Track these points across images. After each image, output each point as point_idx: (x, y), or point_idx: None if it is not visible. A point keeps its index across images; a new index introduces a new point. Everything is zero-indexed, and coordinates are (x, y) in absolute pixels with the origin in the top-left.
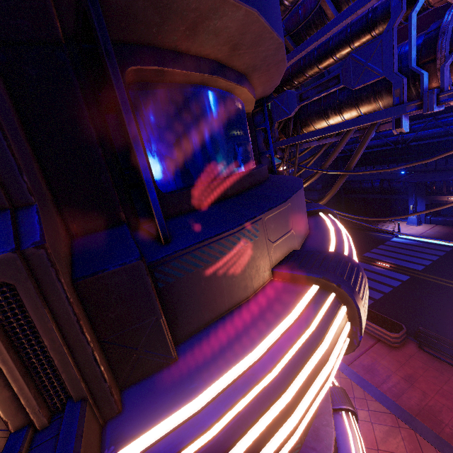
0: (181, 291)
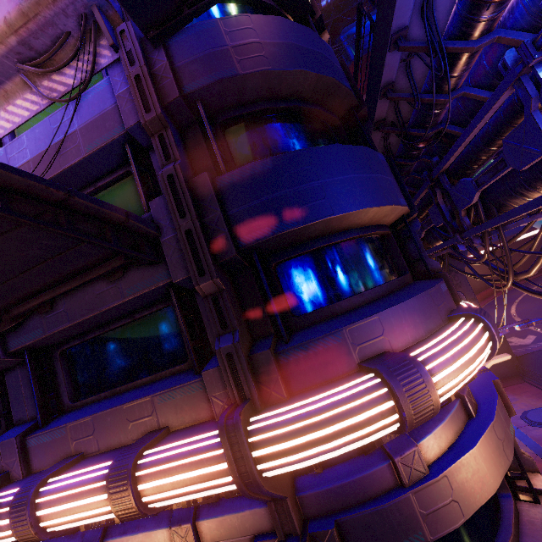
0: (292, 367)
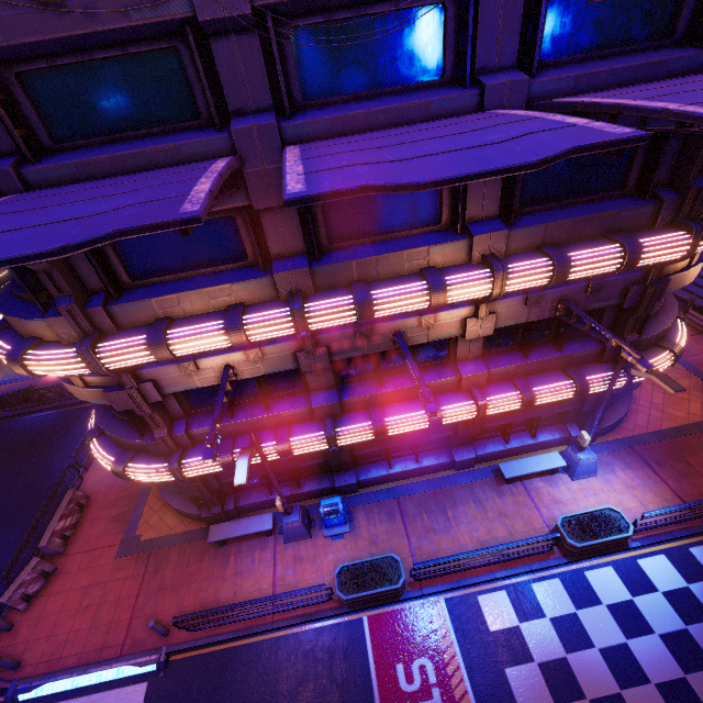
0: None
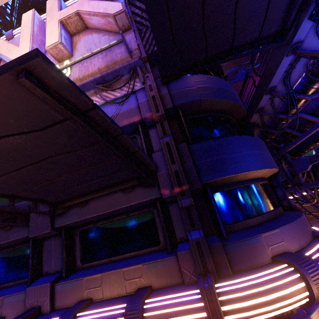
0: (232, 255)
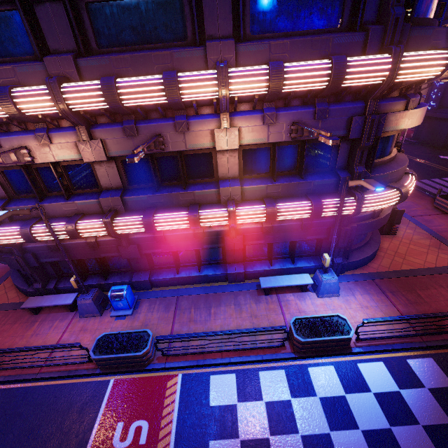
0: (408, 40)
